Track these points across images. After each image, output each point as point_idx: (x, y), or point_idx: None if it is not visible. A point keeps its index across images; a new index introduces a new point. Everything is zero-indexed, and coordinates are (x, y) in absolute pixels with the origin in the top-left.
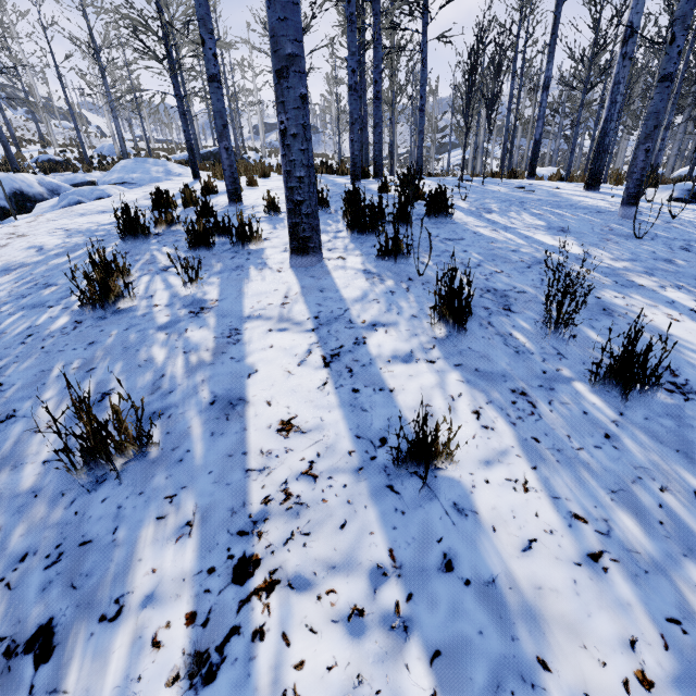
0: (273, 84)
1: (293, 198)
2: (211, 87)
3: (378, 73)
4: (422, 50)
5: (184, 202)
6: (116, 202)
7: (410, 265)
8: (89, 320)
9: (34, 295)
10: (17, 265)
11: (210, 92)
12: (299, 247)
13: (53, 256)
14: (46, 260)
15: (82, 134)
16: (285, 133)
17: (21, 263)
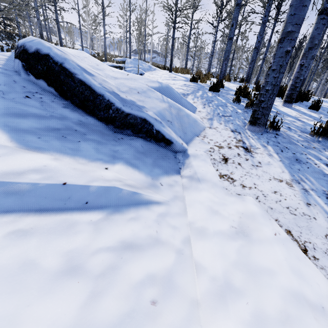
0: (303, 50)
1: (295, 85)
2: (229, 41)
3: (260, 43)
4: (270, 36)
5: (202, 81)
6: (164, 77)
7: (320, 112)
8: (248, 111)
9: (213, 102)
10: (186, 93)
11: (227, 43)
12: (290, 101)
13: (193, 92)
14: (193, 93)
15: (64, 41)
16: (302, 65)
17: (186, 93)
